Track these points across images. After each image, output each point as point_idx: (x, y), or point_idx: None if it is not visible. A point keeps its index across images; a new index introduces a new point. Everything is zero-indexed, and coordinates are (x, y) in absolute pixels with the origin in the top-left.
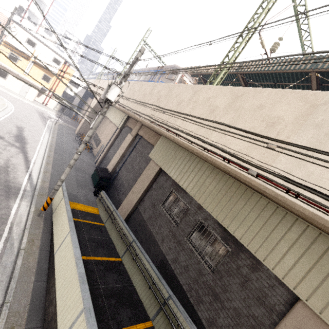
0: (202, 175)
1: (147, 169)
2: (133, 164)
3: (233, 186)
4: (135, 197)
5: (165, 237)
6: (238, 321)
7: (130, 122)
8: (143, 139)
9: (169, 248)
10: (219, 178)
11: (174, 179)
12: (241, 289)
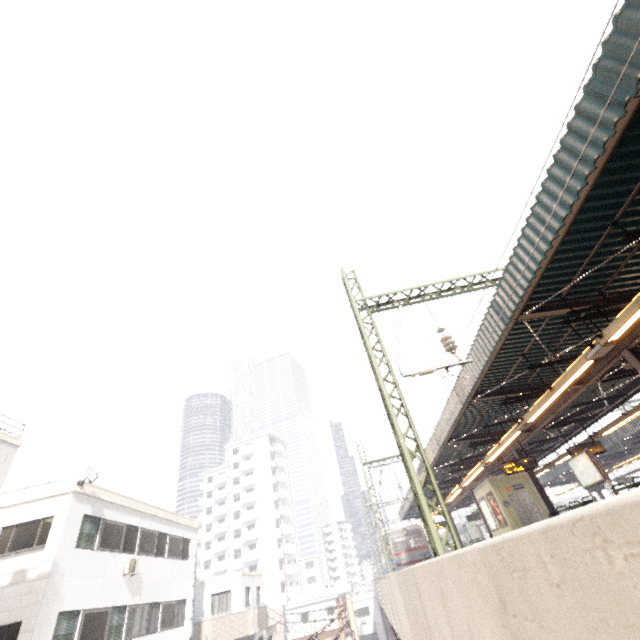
0: None
1: None
2: None
3: None
4: None
5: None
6: None
7: None
8: None
9: None
10: None
11: None
12: None
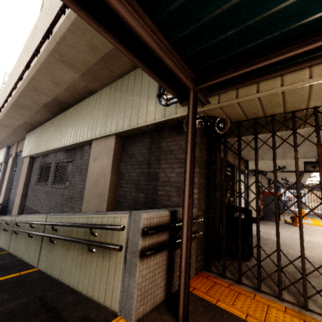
0: (47, 131)
1: (23, 168)
2: (18, 177)
3: (60, 119)
4: (19, 197)
5: (43, 201)
6: (82, 197)
7: (11, 150)
8: (21, 152)
9: (46, 205)
10: (54, 122)
11: (36, 153)
12: (80, 175)
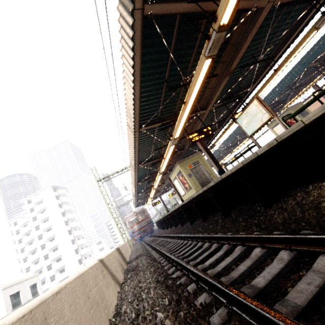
0: None
1: None
2: None
3: None
4: None
5: None
6: None
7: None
8: None
9: None
10: None
11: None
12: None
